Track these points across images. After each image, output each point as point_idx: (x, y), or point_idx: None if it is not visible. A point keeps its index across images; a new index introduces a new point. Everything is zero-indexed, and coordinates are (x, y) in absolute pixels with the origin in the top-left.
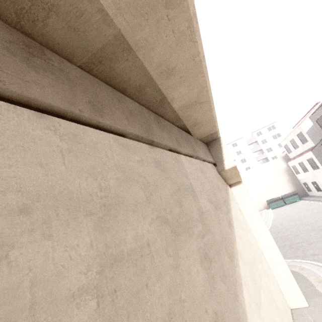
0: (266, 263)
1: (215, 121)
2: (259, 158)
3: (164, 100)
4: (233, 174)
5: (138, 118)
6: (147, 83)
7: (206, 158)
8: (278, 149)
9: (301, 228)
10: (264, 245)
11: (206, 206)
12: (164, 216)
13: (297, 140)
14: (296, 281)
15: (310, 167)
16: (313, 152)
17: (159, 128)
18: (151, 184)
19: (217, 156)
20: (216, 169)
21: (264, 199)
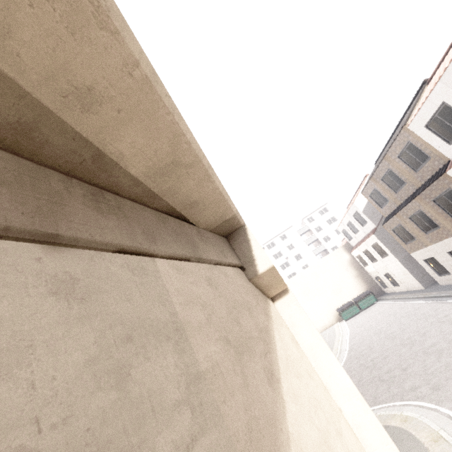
0: (350, 432)
1: (226, 197)
2: (316, 251)
3: (102, 158)
4: (273, 280)
5: (16, 188)
6: (38, 117)
7: (222, 259)
8: (337, 236)
9: (388, 345)
10: (341, 395)
11: (212, 355)
12: (25, 447)
13: (355, 222)
14: (402, 447)
15: (378, 255)
16: (376, 235)
17: (94, 210)
18: (1, 349)
19: (244, 253)
20: (245, 275)
21: (334, 307)
